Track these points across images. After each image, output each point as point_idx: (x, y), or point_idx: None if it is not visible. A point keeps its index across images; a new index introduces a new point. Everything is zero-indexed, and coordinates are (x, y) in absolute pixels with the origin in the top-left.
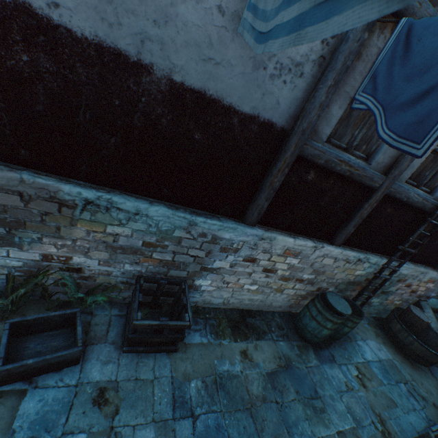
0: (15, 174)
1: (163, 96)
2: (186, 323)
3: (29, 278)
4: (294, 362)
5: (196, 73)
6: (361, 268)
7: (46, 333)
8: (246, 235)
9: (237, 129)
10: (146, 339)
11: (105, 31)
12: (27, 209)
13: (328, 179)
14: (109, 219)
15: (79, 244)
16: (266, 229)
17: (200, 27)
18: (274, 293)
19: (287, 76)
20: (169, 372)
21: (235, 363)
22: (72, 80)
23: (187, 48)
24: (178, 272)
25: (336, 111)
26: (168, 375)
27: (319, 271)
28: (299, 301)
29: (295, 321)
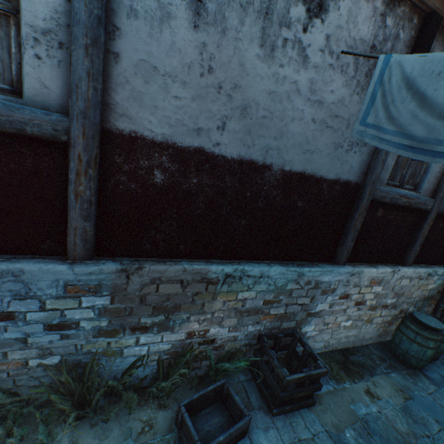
0: (179, 266)
1: (278, 182)
2: (324, 369)
3: (176, 358)
4: (415, 391)
5: (298, 162)
6: (432, 282)
7: (203, 411)
8: (340, 274)
9: (326, 192)
10: (293, 395)
11: (245, 151)
12: (183, 293)
13: (392, 212)
14: (240, 286)
15: (215, 315)
16: (352, 265)
17: (301, 133)
18: (365, 325)
19: (355, 148)
20: (321, 427)
21: (367, 405)
22: (221, 187)
23: (293, 148)
24: (288, 323)
25: (390, 162)
26: (321, 430)
27: (399, 293)
28: (386, 328)
29: (392, 350)
